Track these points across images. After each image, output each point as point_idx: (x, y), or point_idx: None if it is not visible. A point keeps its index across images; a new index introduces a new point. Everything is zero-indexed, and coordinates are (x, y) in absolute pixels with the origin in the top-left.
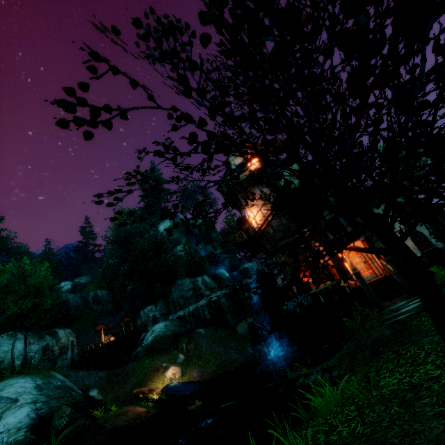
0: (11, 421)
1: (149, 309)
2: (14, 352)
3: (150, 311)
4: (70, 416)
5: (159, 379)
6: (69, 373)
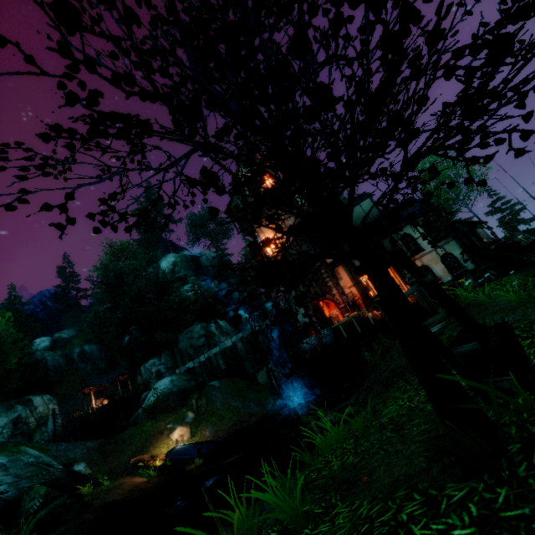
0: None
1: (151, 363)
2: None
3: (153, 365)
4: (45, 496)
5: (163, 443)
6: (48, 447)
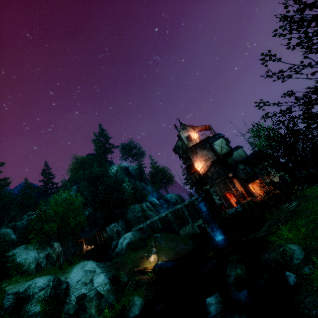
0: (99, 281)
1: (113, 225)
2: (30, 258)
3: (114, 226)
4: (127, 276)
5: (146, 262)
6: None
